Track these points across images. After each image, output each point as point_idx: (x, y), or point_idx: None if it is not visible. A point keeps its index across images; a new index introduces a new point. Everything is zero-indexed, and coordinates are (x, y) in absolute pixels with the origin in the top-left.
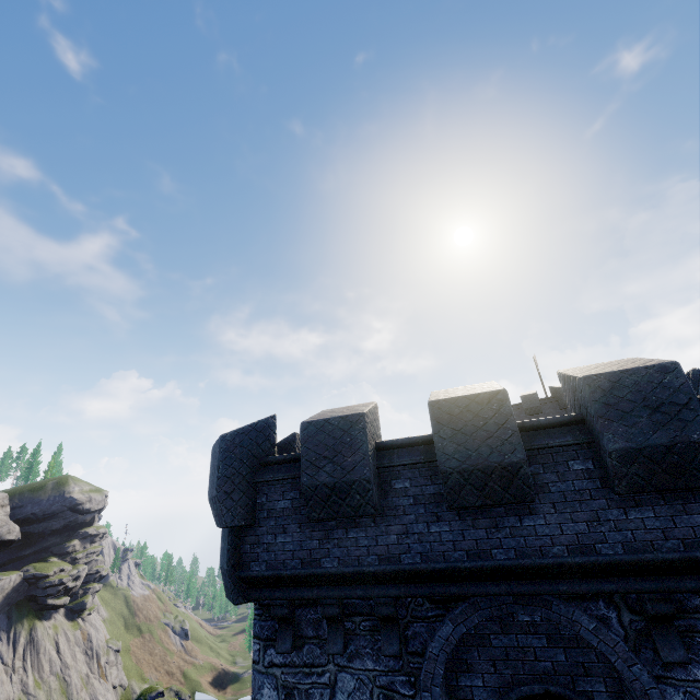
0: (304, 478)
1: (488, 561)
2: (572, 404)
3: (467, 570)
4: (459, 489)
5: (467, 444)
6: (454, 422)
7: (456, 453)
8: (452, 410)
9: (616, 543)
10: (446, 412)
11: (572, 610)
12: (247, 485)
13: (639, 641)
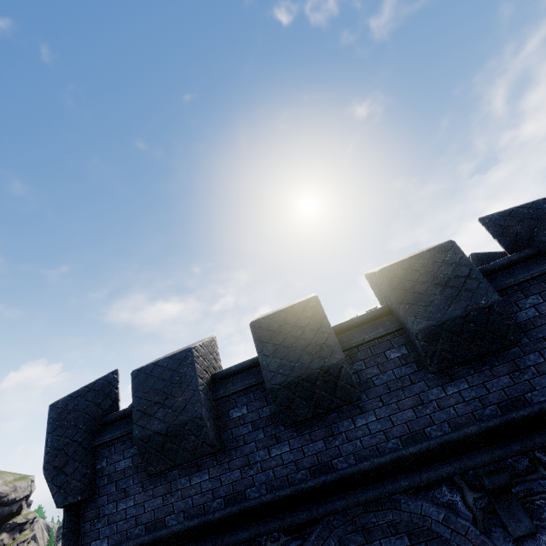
0: (136, 431)
1: (330, 474)
2: (380, 298)
3: (312, 489)
4: (289, 404)
5: (289, 356)
6: (275, 337)
7: (280, 367)
8: (271, 326)
9: (442, 422)
10: (267, 329)
11: (420, 504)
12: (84, 452)
13: (487, 520)
